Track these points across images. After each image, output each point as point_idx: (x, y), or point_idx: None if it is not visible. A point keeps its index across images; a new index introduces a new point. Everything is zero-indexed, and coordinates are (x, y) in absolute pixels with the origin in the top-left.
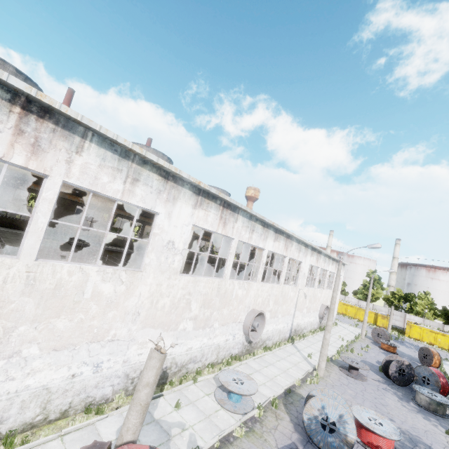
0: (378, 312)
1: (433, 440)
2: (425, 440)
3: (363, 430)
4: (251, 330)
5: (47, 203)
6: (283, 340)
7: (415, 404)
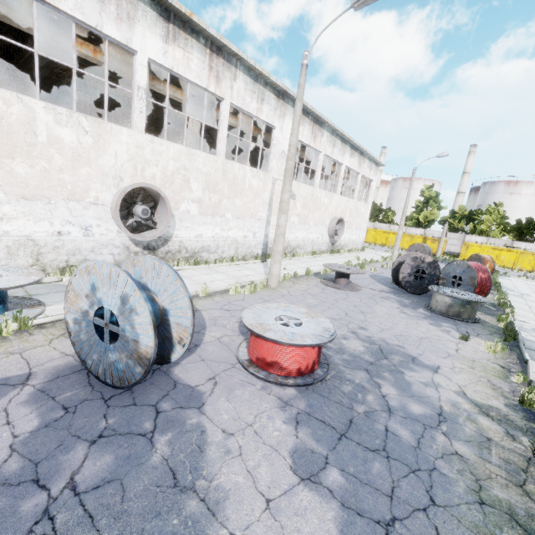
0: (428, 236)
1: (428, 349)
2: (411, 350)
3: (252, 338)
4: (150, 228)
5: None
6: (247, 258)
7: (427, 310)
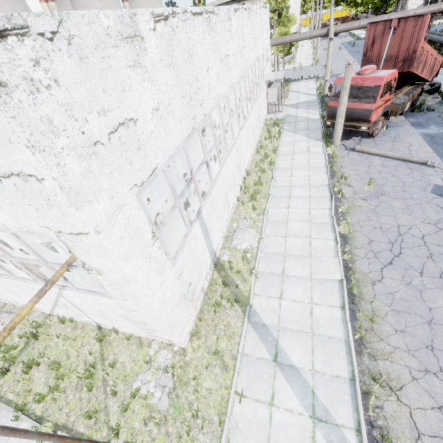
0: None
1: None
2: None
3: None
4: None
5: (297, 7)
6: None
7: None
